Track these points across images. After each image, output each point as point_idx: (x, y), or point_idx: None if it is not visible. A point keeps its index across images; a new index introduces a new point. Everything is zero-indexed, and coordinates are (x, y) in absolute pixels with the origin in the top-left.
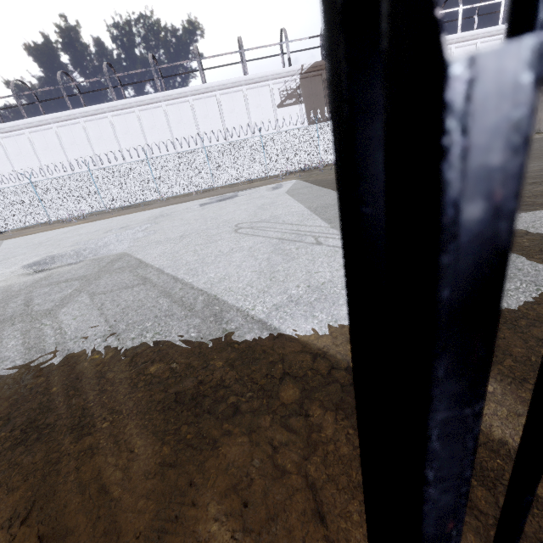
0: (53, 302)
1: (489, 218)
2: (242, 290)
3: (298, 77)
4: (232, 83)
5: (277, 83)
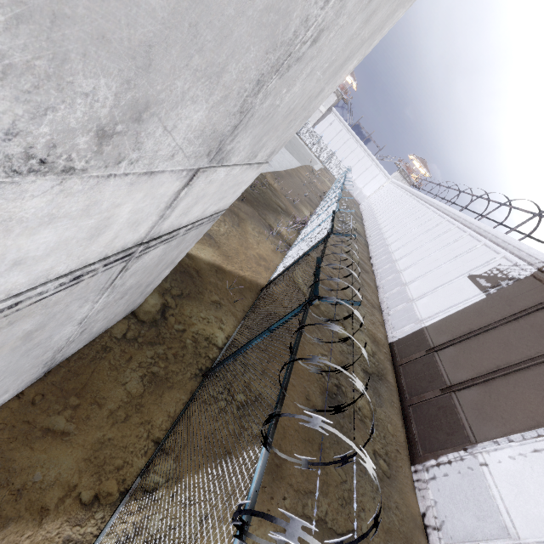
0: None
1: None
2: None
3: (532, 270)
4: (485, 231)
5: (508, 259)
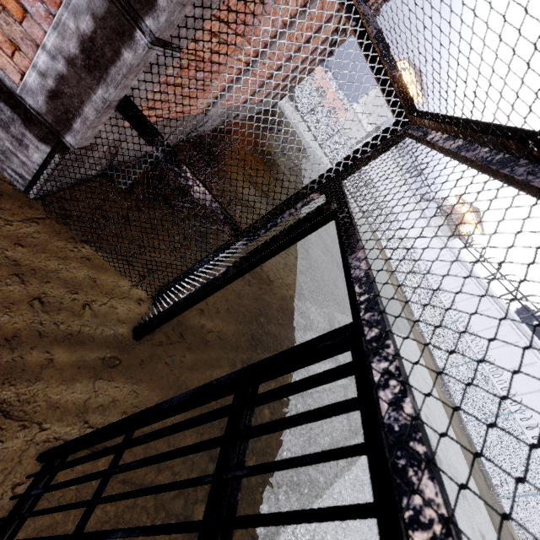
0: (343, 361)
1: (213, 385)
2: (322, 534)
3: None
4: None
5: None
